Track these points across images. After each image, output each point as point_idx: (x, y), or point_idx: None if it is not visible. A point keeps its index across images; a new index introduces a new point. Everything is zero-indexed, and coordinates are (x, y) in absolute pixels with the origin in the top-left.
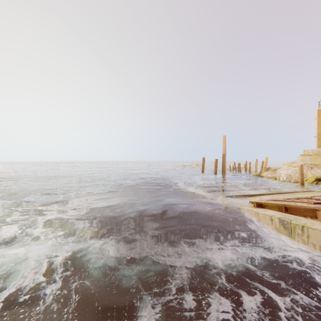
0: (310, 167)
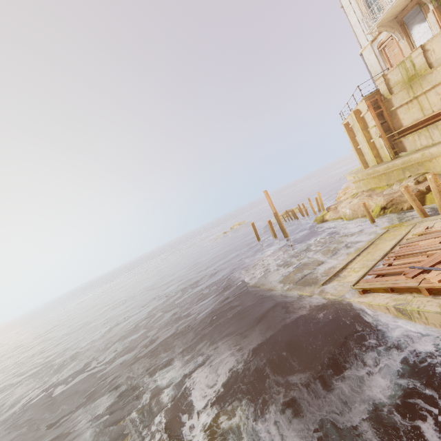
0: (370, 196)
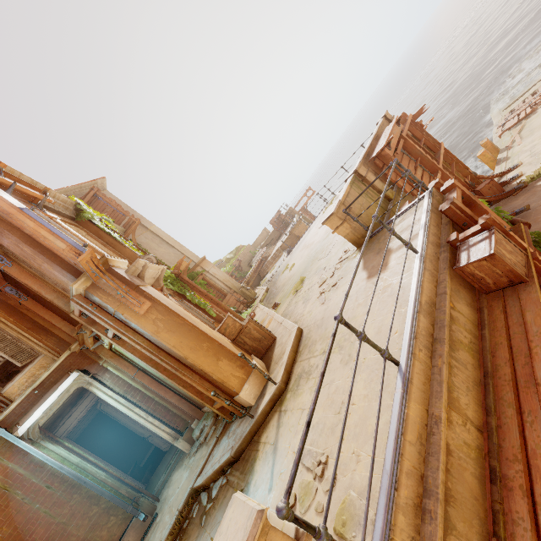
0: None
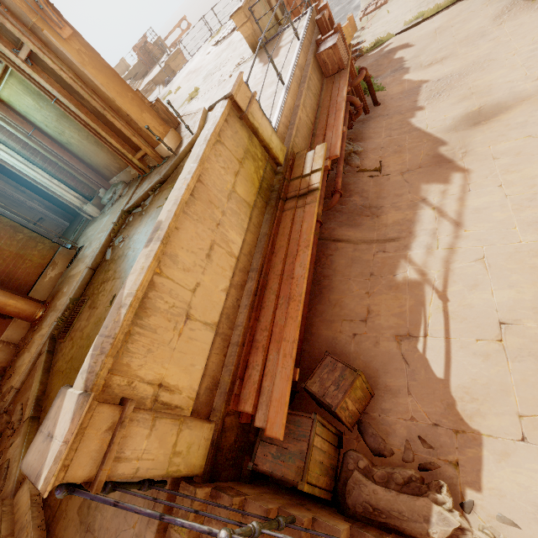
0: None
